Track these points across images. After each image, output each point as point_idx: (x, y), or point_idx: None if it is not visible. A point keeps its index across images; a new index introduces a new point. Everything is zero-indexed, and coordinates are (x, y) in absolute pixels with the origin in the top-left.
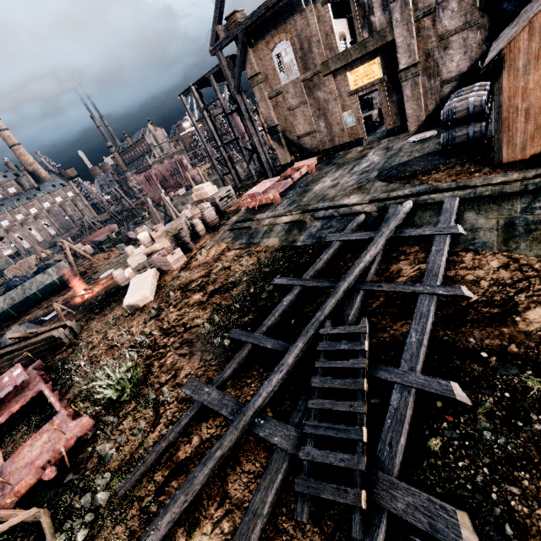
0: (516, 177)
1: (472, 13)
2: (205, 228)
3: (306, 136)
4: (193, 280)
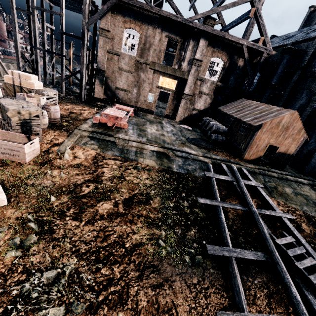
0: (253, 167)
1: (211, 92)
2: None
3: (122, 90)
4: (78, 183)
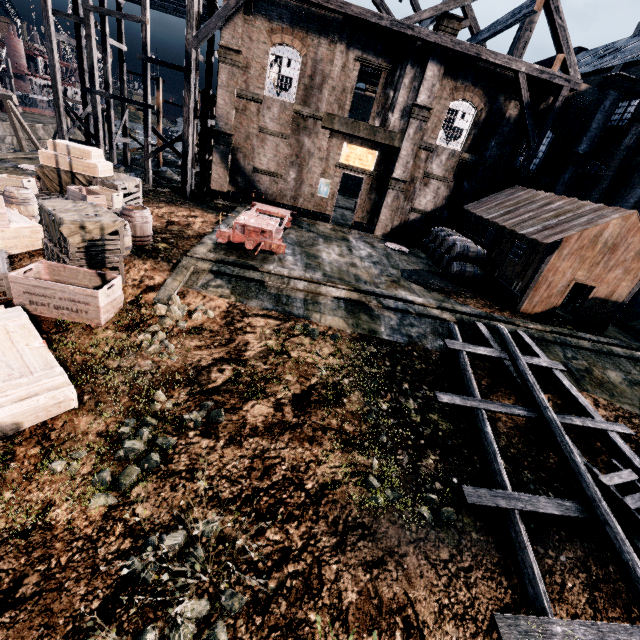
0: (541, 328)
1: (450, 174)
2: None
3: (266, 175)
4: (202, 365)
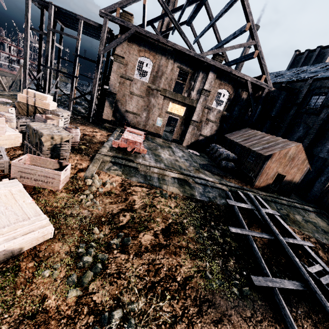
0: (265, 194)
1: (218, 120)
2: None
3: (132, 113)
4: (114, 212)
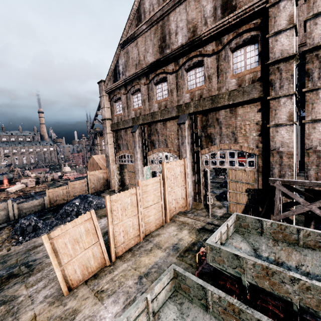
0: None
1: None
2: (53, 180)
3: None
4: (27, 190)
